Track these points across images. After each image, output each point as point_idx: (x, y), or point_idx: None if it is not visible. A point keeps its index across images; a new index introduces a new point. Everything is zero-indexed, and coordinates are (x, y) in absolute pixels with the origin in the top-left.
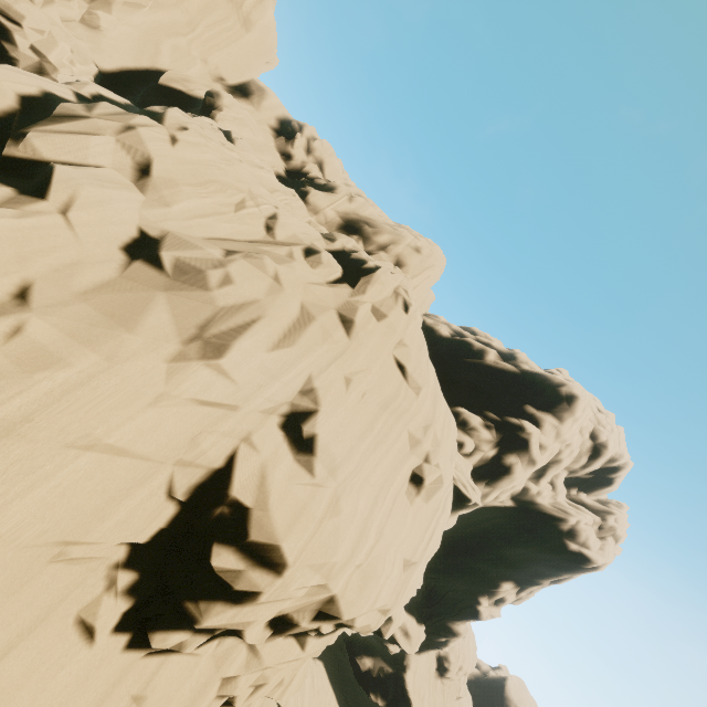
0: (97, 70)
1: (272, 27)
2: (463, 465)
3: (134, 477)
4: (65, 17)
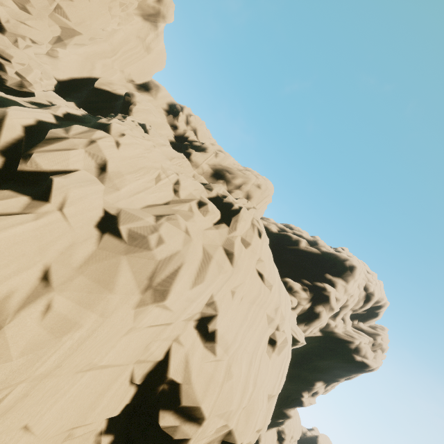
0: (56, 82)
1: (163, 50)
2: (293, 318)
3: (112, 378)
4: (37, 53)
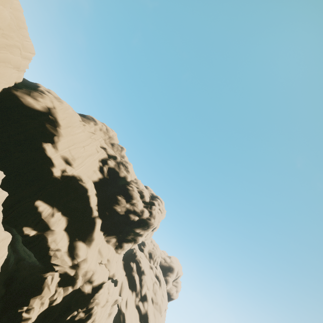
0: None
1: None
2: None
3: None
4: None
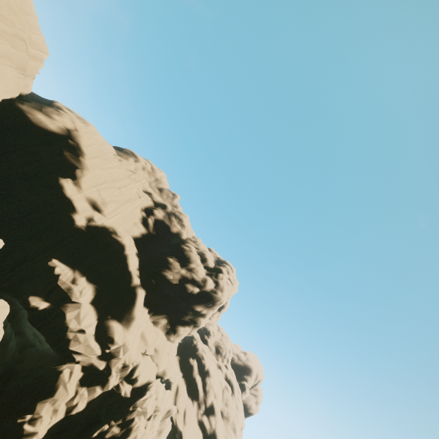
0: None
1: None
2: None
3: None
4: None
